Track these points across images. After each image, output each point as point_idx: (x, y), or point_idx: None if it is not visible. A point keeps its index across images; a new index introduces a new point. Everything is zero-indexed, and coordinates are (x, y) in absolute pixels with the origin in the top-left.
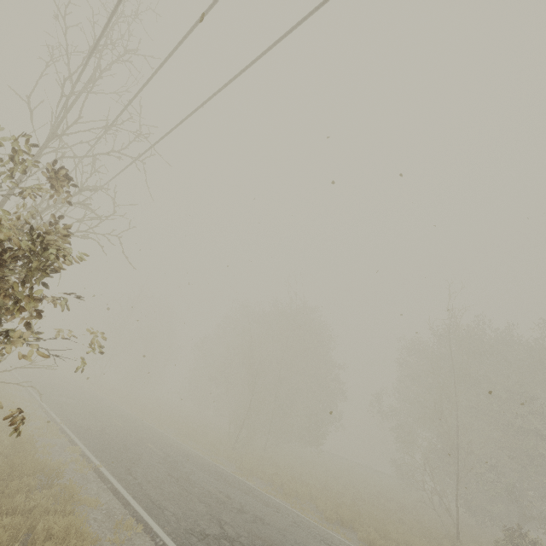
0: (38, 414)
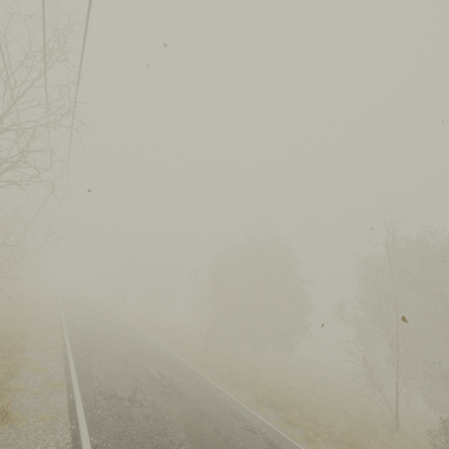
0: (54, 321)
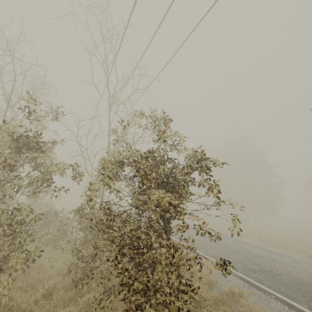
0: None
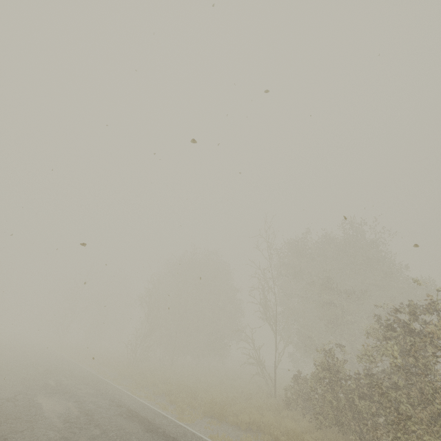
0: None
